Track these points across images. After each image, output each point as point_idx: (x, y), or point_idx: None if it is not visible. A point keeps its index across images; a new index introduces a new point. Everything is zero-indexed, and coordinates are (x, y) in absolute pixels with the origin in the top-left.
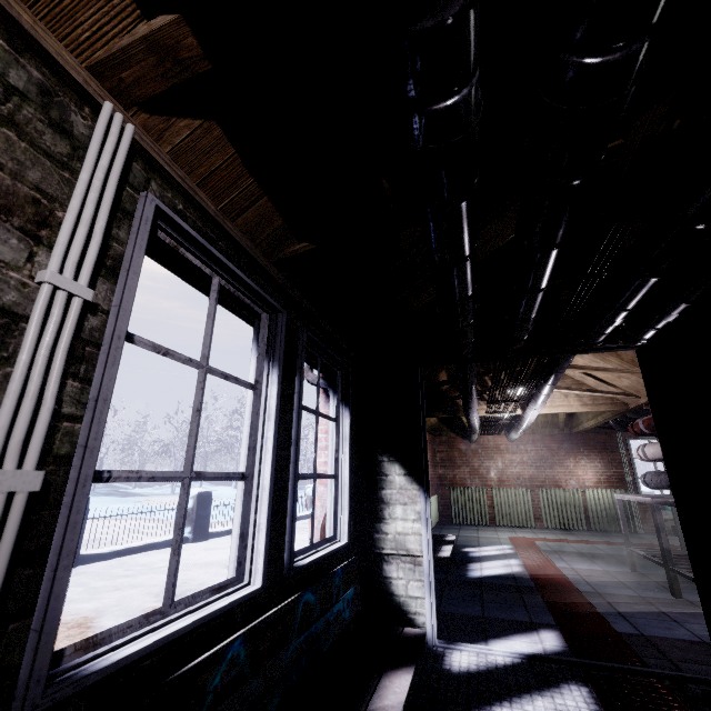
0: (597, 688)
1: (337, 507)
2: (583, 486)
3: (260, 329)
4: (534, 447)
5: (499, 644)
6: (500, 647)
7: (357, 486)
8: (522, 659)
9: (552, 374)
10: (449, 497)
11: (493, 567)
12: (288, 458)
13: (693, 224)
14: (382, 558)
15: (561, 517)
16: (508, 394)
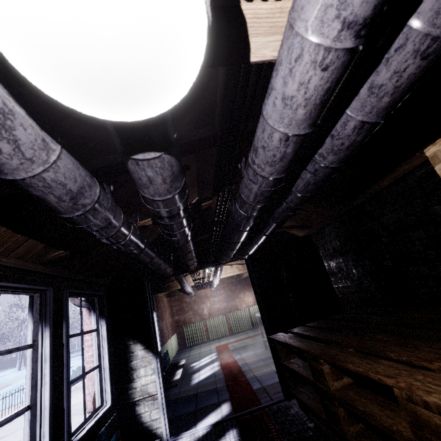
0: (240, 427)
1: (102, 385)
2: (249, 305)
3: (34, 305)
4: (224, 291)
5: (202, 424)
6: (202, 425)
7: (115, 364)
8: (211, 427)
9: (218, 267)
10: (183, 332)
11: (205, 372)
12: (62, 377)
13: (234, 242)
14: (135, 404)
15: (241, 325)
16: (202, 276)
